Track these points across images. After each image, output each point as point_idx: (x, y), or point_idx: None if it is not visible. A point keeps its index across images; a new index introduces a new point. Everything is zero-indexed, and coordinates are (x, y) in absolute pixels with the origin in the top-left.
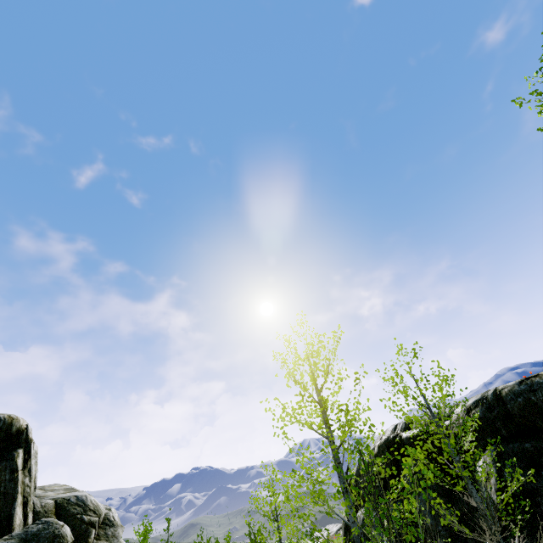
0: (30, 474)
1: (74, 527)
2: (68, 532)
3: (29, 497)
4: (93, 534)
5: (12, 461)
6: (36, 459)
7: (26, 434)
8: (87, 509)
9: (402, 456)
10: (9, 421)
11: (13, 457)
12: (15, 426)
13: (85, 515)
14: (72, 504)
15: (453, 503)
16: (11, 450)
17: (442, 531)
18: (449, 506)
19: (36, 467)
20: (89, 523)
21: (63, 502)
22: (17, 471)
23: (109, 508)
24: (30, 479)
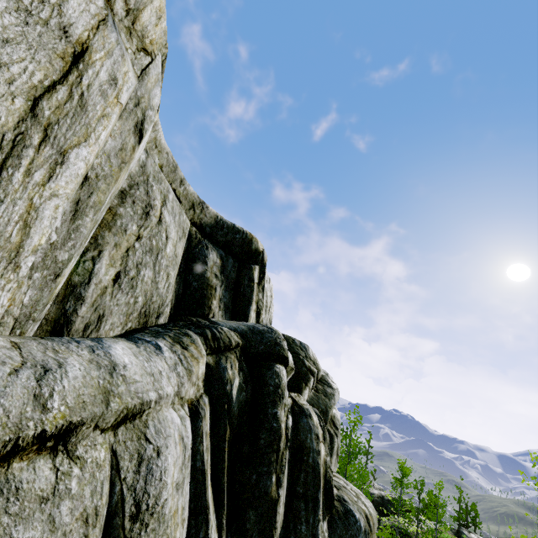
0: (263, 292)
1: (296, 363)
2: (289, 357)
3: (261, 310)
4: (312, 382)
5: (250, 272)
6: (270, 294)
7: (262, 257)
8: (308, 357)
9: None
10: (250, 237)
11: (250, 268)
12: (254, 245)
13: (305, 360)
14: (296, 345)
15: None
16: (250, 264)
17: None
18: None
19: (272, 309)
20: (309, 370)
21: (288, 339)
22: (253, 282)
23: (327, 373)
24: (262, 296)
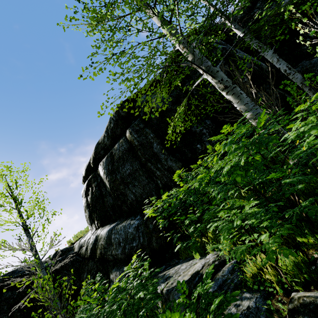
0: None
1: None
2: None
3: None
4: None
5: None
6: None
7: None
8: None
9: (135, 101)
10: None
11: None
12: None
13: None
14: None
15: (171, 95)
16: None
17: (169, 103)
18: (169, 96)
19: None
20: None
21: None
22: None
23: None
24: None
